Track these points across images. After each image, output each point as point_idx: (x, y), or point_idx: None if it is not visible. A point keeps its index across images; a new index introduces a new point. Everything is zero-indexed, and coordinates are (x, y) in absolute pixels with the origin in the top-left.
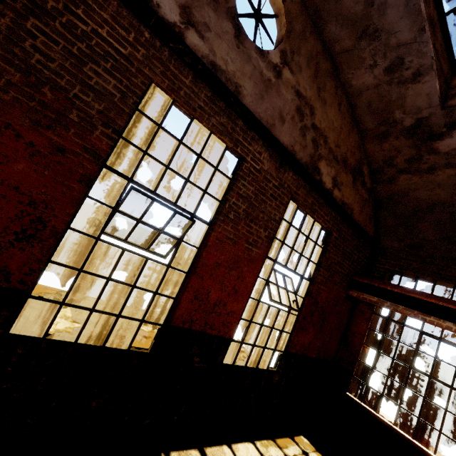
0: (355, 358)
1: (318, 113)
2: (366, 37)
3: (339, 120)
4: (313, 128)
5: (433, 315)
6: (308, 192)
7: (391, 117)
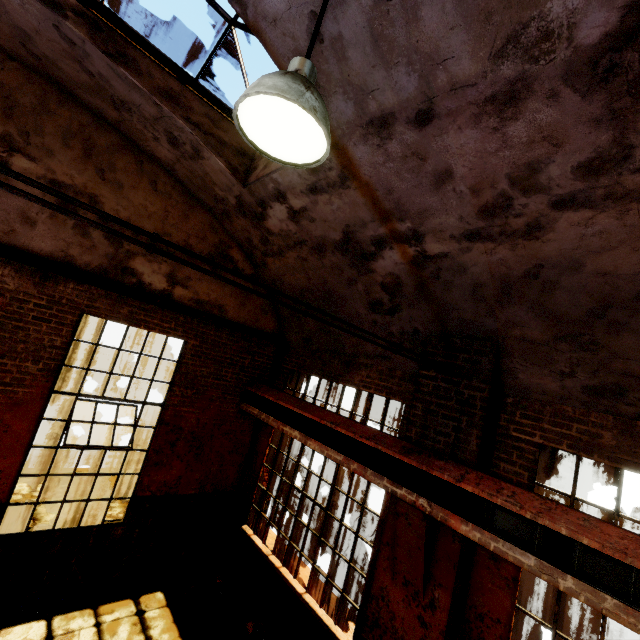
0: (255, 483)
1: (108, 201)
2: (122, 108)
3: (159, 202)
4: (105, 221)
5: (290, 425)
6: (119, 301)
7: (217, 194)
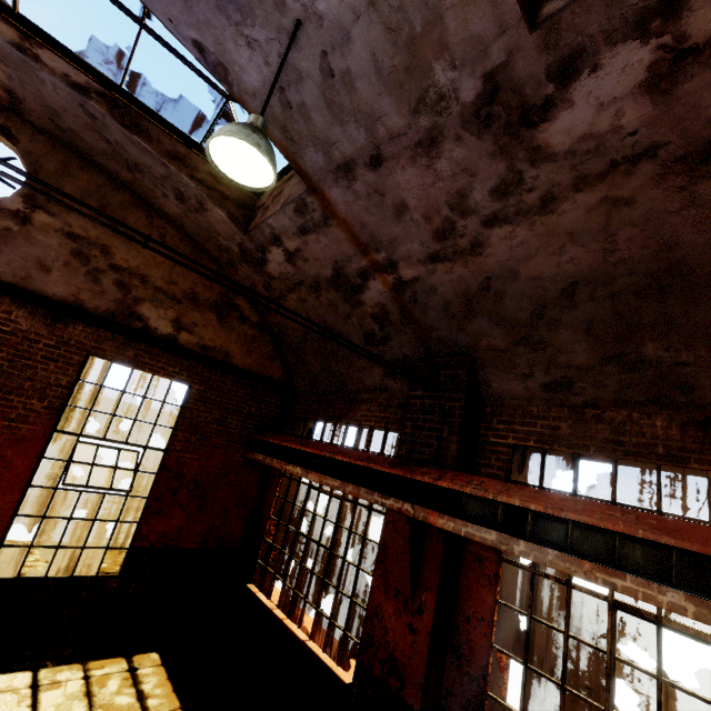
0: (262, 538)
1: (119, 252)
2: (135, 170)
3: (167, 253)
4: (115, 269)
5: (293, 463)
6: (125, 344)
7: (221, 244)
